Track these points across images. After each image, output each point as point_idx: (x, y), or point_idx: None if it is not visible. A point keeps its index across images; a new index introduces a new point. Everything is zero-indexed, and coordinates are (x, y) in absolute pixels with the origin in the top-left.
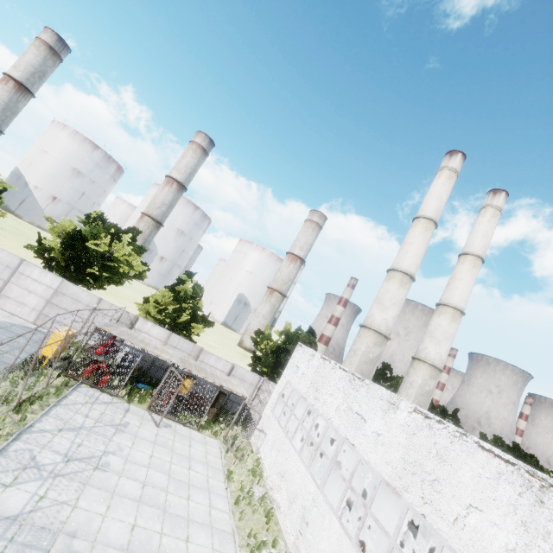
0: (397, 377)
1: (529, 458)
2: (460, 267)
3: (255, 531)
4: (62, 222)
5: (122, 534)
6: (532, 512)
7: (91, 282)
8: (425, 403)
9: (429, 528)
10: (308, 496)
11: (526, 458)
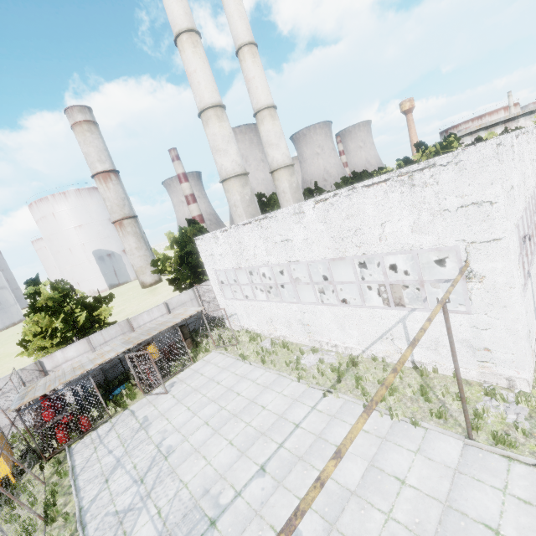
0: (271, 196)
1: (363, 174)
2: (245, 66)
3: (287, 360)
4: None
5: (230, 453)
6: (412, 196)
7: None
8: (300, 196)
9: (370, 256)
10: (296, 313)
11: (362, 175)
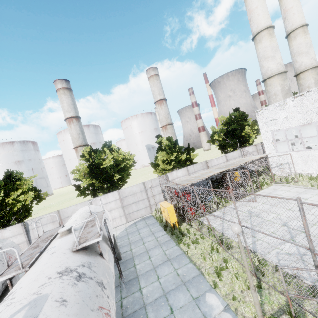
0: None
1: None
2: (285, 1)
3: None
4: (78, 169)
5: None
6: None
7: (119, 185)
8: None
9: None
10: None
11: None
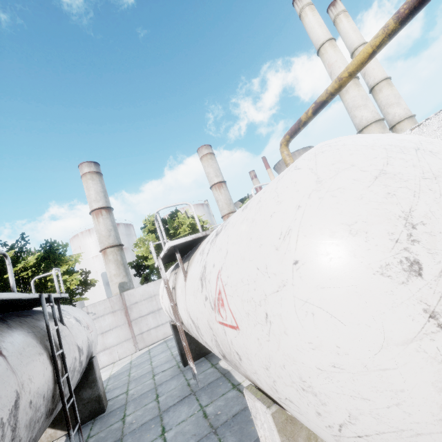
0: None
1: None
2: None
3: None
4: (141, 242)
5: None
6: None
7: None
8: None
9: None
10: None
11: None
